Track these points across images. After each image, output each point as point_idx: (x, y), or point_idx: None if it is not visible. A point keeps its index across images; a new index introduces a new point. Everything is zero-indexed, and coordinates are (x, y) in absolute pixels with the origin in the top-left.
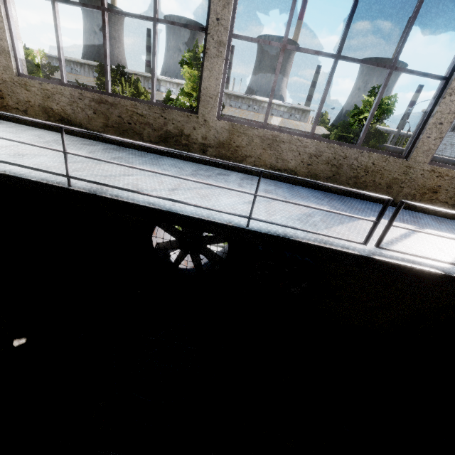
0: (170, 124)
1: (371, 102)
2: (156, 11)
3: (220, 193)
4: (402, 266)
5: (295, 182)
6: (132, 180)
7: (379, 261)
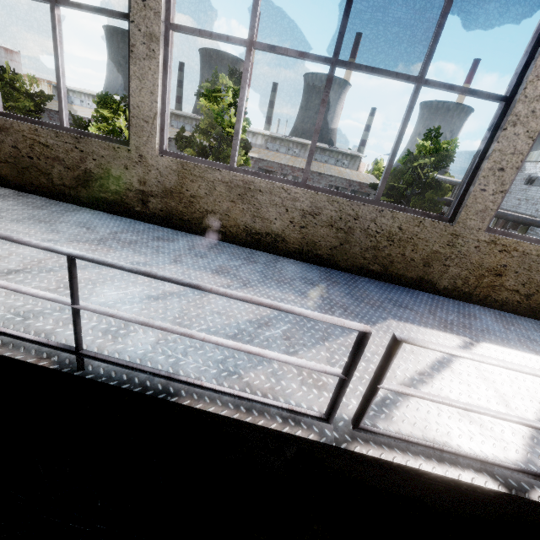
0: (90, 160)
1: (427, 146)
2: None
3: (114, 276)
4: (412, 471)
5: (284, 252)
6: None
7: (362, 458)
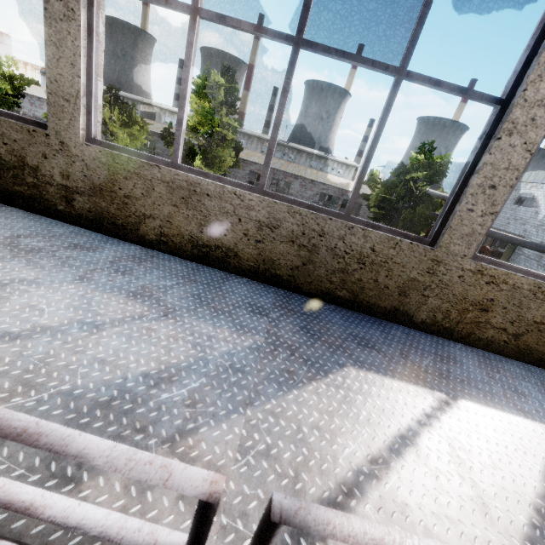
0: None
1: (420, 160)
2: None
3: None
4: None
5: (237, 270)
6: None
7: None
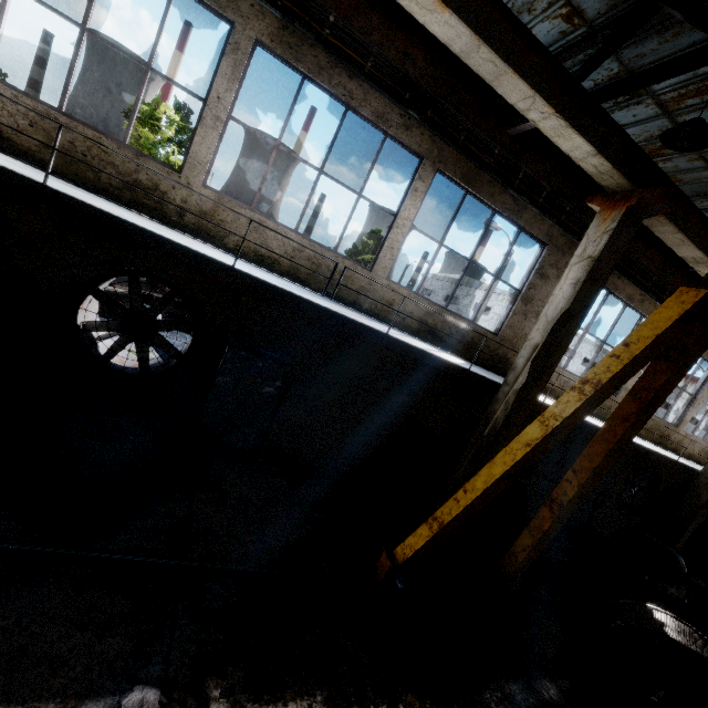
0: (143, 174)
1: (370, 245)
2: (153, 60)
3: (204, 248)
4: (346, 318)
5: (278, 272)
6: (107, 207)
7: (332, 312)
